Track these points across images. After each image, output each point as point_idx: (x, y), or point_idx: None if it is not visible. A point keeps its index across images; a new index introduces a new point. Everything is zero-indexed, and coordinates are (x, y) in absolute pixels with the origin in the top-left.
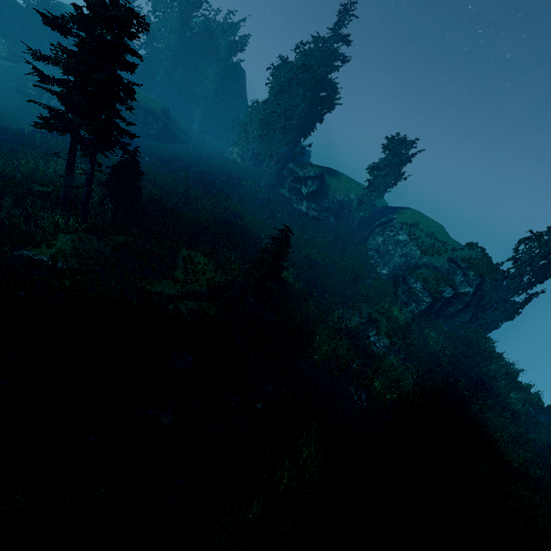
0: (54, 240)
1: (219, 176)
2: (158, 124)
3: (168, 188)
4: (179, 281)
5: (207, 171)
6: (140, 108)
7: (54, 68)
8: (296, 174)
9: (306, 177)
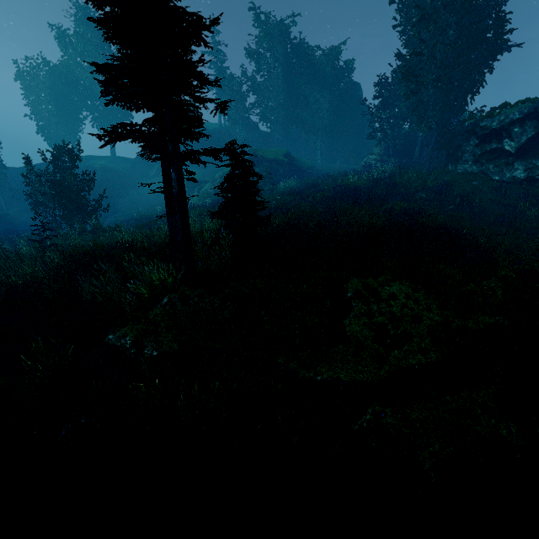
0: (149, 308)
1: (361, 186)
2: (284, 168)
3: (305, 213)
4: (364, 345)
5: (345, 185)
6: (265, 161)
7: (202, 168)
8: (483, 130)
9: (506, 125)
